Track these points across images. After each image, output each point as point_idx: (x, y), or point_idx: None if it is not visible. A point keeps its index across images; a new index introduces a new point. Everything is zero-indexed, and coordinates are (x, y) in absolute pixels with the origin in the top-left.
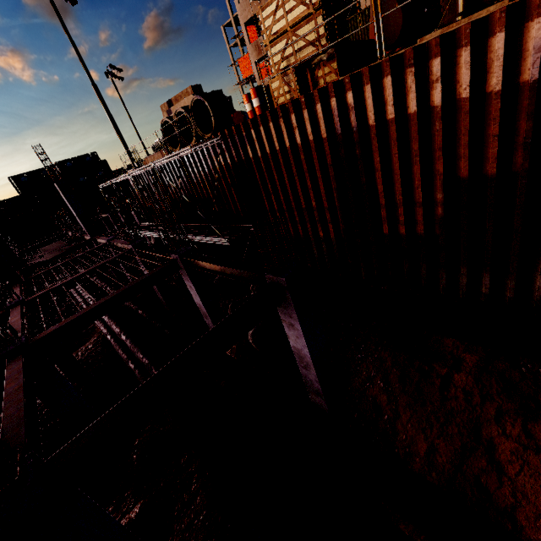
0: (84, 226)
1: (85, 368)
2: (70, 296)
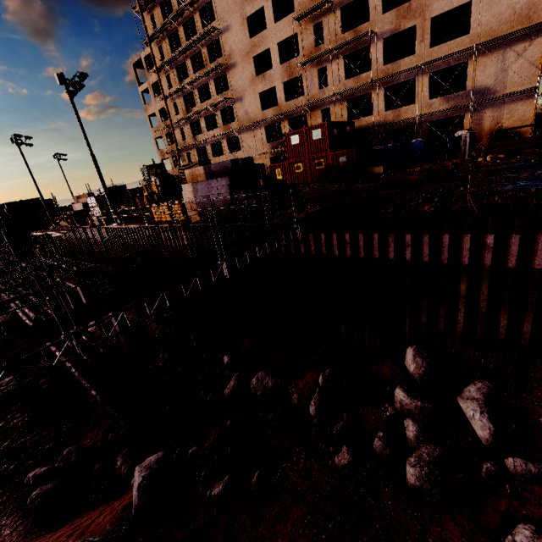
0: (16, 256)
1: (1, 320)
2: (0, 285)
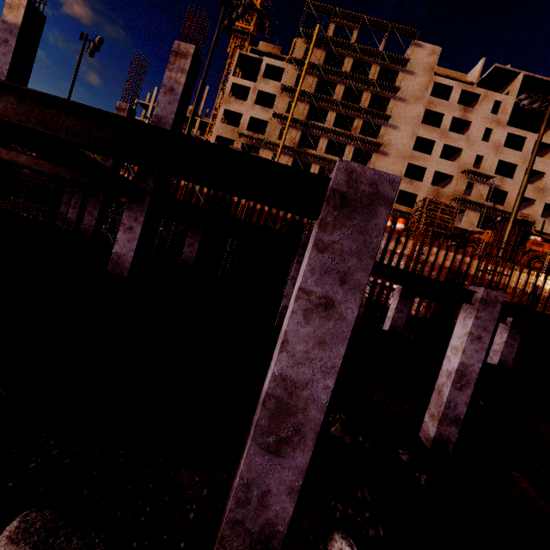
0: None
1: None
2: None
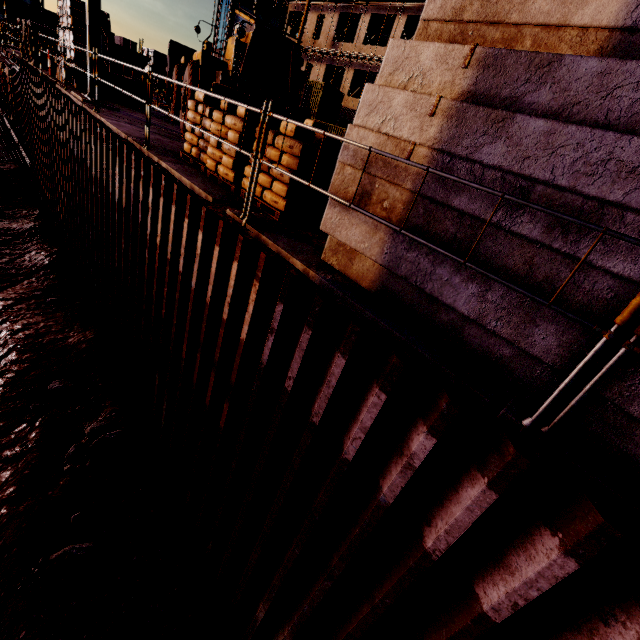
0: None
1: None
2: None
